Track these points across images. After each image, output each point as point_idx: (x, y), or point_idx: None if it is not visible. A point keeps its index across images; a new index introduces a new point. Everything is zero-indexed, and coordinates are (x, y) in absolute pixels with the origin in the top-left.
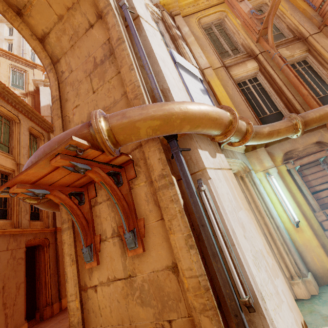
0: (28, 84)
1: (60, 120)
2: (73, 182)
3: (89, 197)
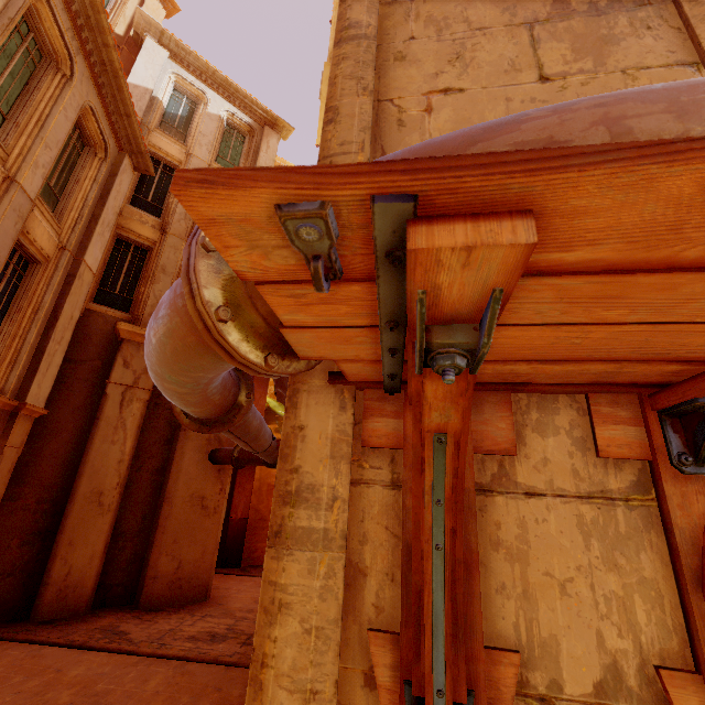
0: (119, 14)
1: (369, 100)
2: (526, 357)
3: (475, 442)
